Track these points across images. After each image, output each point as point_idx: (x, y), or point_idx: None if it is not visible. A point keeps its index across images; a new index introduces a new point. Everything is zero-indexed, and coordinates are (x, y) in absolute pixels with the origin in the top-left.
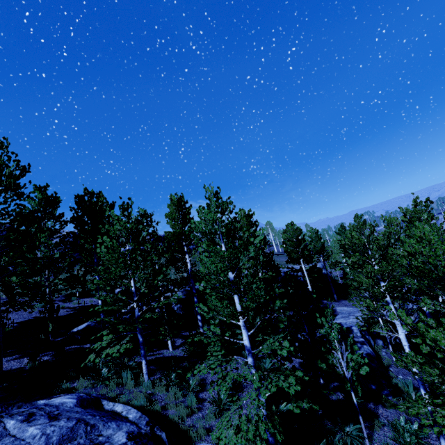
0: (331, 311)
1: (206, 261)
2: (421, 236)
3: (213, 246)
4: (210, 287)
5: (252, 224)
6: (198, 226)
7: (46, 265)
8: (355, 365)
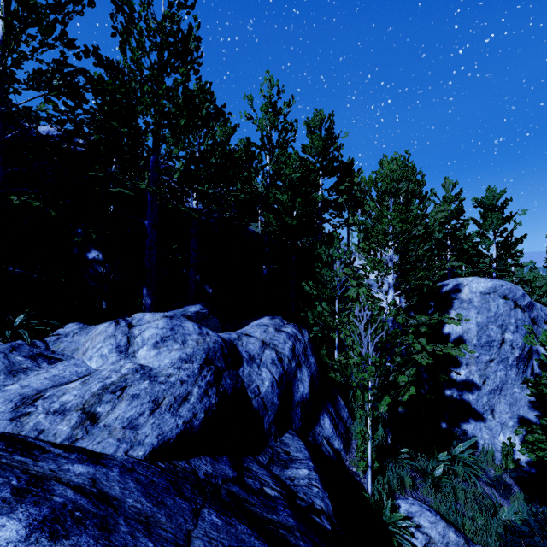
0: (535, 268)
1: (492, 218)
2: None
3: (446, 221)
4: (480, 235)
5: None
6: (488, 200)
7: (343, 206)
8: (542, 295)
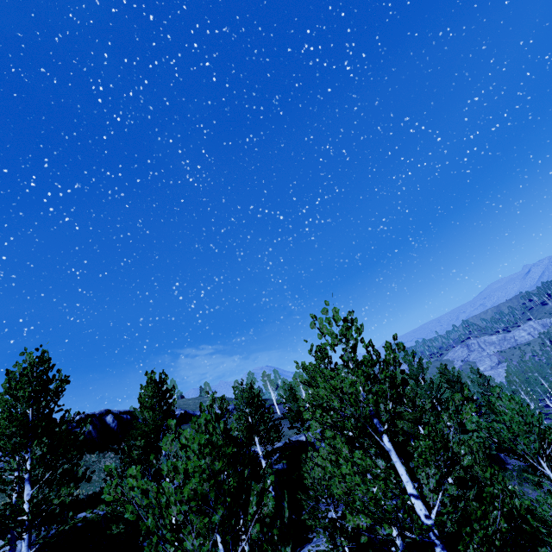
0: None
1: None
2: (171, 449)
3: None
4: None
5: (162, 394)
6: None
7: None
8: None
